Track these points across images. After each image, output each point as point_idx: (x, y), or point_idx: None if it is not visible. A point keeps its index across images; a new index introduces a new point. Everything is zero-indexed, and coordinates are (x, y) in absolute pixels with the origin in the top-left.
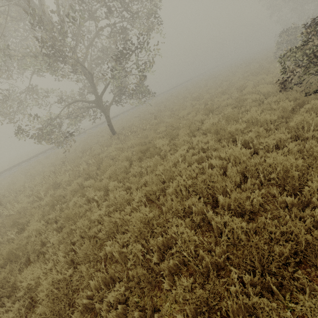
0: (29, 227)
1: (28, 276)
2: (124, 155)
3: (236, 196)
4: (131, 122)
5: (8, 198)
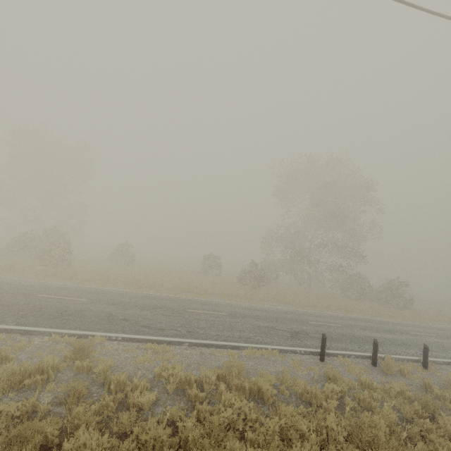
0: None
1: None
2: None
3: None
4: None
5: None
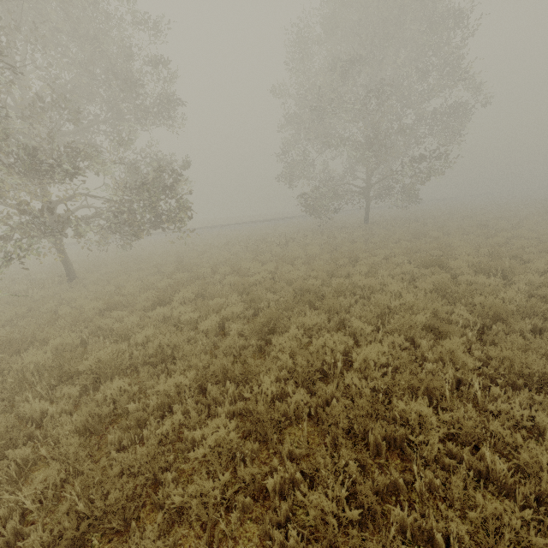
0: (356, 243)
1: (379, 251)
2: (402, 233)
3: (492, 248)
4: (381, 220)
5: (292, 236)
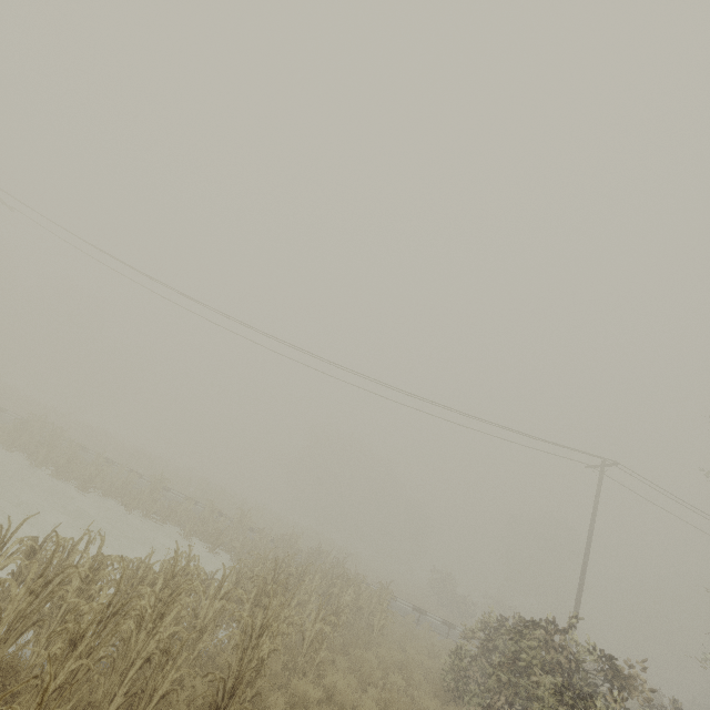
0: None
1: None
2: None
3: None
4: None
5: None
